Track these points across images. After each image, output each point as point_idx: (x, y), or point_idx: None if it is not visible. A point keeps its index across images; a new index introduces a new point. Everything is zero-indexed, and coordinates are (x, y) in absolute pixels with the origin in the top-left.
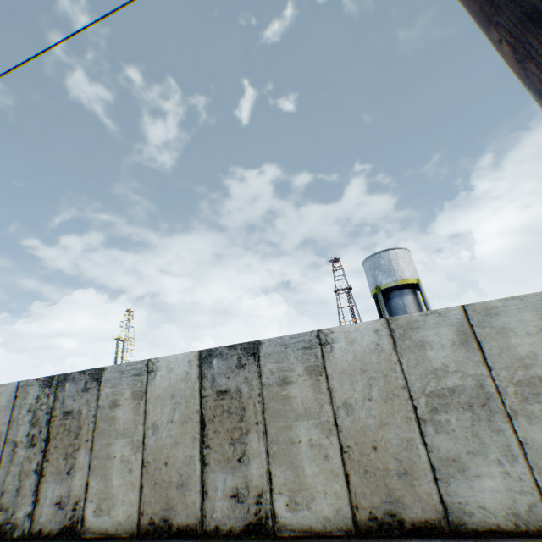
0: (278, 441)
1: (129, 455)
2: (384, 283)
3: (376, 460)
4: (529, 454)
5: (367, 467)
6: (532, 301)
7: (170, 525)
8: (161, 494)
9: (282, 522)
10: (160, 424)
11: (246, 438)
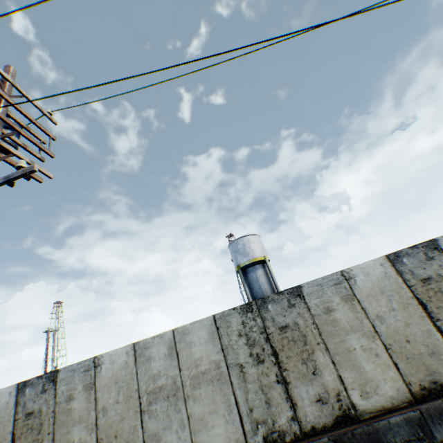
0: None
1: None
2: (242, 262)
3: None
4: (192, 422)
5: None
6: (205, 322)
7: None
8: None
9: None
10: None
11: None
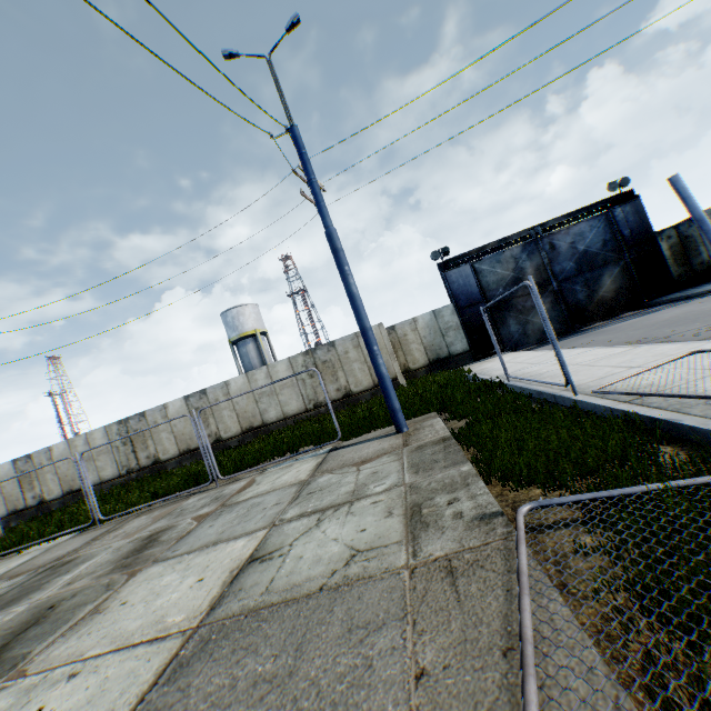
0: (44, 481)
1: (0, 497)
2: (232, 337)
3: (68, 479)
4: (99, 469)
5: (67, 481)
6: (102, 429)
7: (19, 510)
8: (14, 504)
9: (48, 500)
10: (7, 486)
11: (35, 482)
